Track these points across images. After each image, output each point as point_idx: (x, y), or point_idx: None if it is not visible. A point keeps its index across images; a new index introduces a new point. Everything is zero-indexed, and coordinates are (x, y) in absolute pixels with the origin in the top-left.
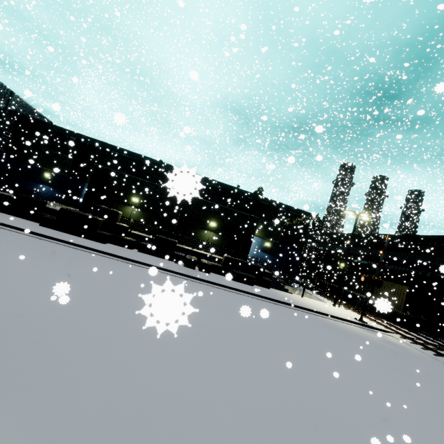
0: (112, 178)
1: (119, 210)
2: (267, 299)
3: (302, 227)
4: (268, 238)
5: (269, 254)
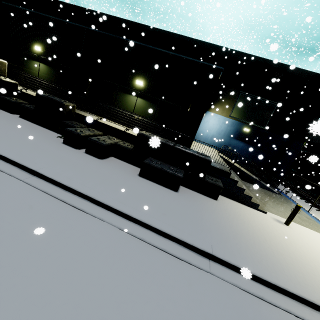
0: (11, 19)
1: (26, 66)
2: (171, 240)
3: (312, 106)
4: (249, 122)
5: (247, 143)
